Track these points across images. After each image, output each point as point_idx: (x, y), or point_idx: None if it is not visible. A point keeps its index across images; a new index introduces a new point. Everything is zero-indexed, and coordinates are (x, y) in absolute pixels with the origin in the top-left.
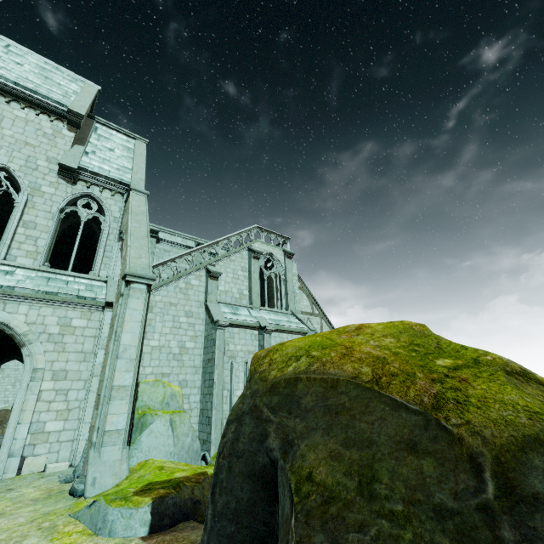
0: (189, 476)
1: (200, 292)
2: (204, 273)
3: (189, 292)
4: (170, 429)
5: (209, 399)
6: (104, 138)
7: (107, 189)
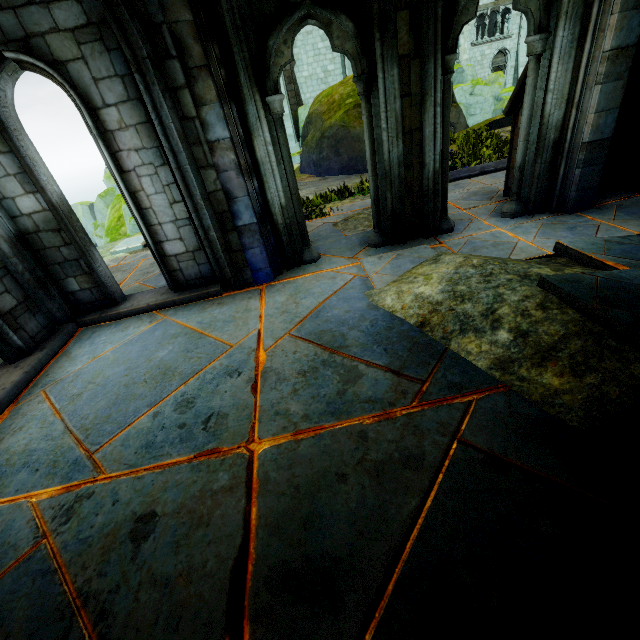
0: None
1: None
2: None
3: None
4: None
5: None
6: None
7: None
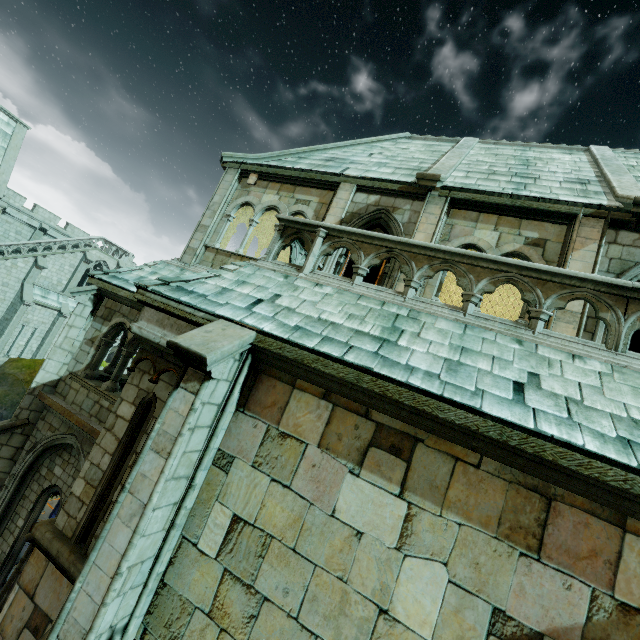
0: None
1: (22, 273)
2: (33, 260)
3: (13, 270)
4: None
5: None
6: None
7: None
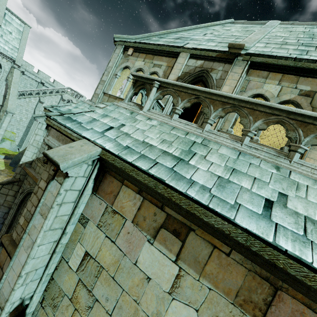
0: (12, 154)
1: (34, 105)
2: (38, 99)
3: (30, 103)
4: (10, 144)
5: (25, 137)
6: (8, 23)
7: (5, 58)
